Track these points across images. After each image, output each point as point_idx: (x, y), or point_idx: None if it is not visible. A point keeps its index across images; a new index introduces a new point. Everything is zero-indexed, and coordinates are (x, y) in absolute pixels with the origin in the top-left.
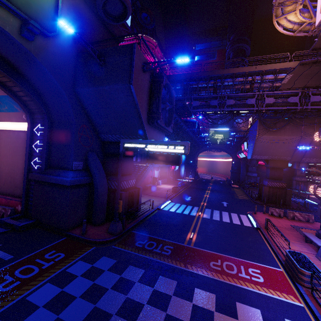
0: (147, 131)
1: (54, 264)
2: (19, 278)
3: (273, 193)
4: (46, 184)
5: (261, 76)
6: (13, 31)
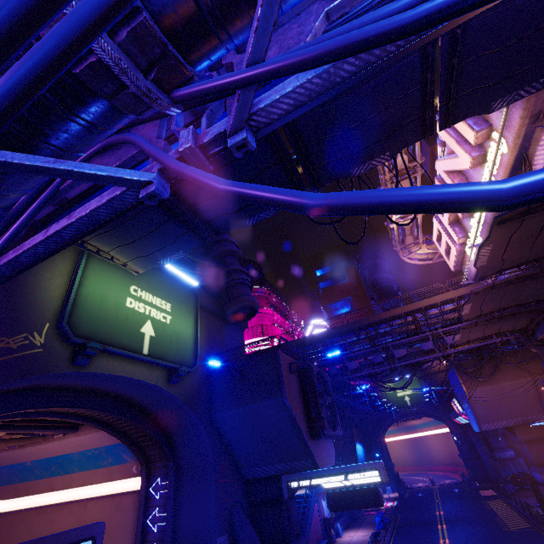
0: (313, 450)
1: None
2: None
3: None
4: None
5: (422, 313)
6: (163, 382)
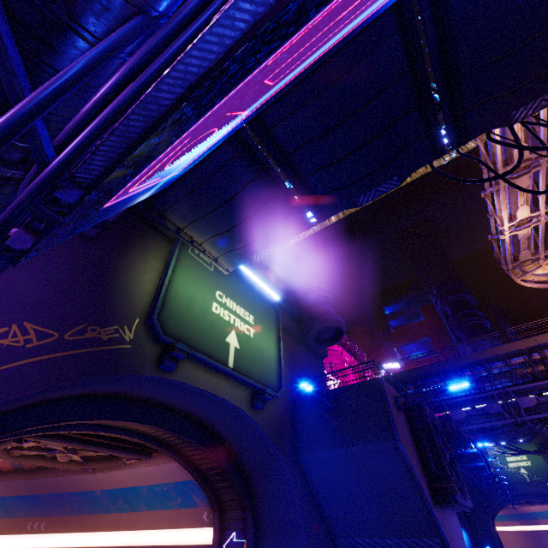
0: (441, 524)
1: None
2: None
3: None
4: None
5: None
6: (246, 406)
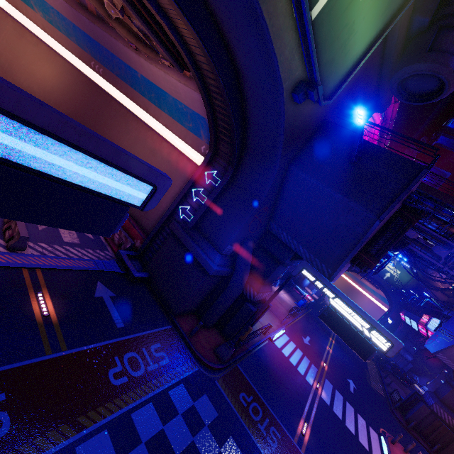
0: (341, 269)
1: (159, 370)
2: (127, 371)
3: (431, 423)
4: (184, 247)
5: None
6: (288, 87)
